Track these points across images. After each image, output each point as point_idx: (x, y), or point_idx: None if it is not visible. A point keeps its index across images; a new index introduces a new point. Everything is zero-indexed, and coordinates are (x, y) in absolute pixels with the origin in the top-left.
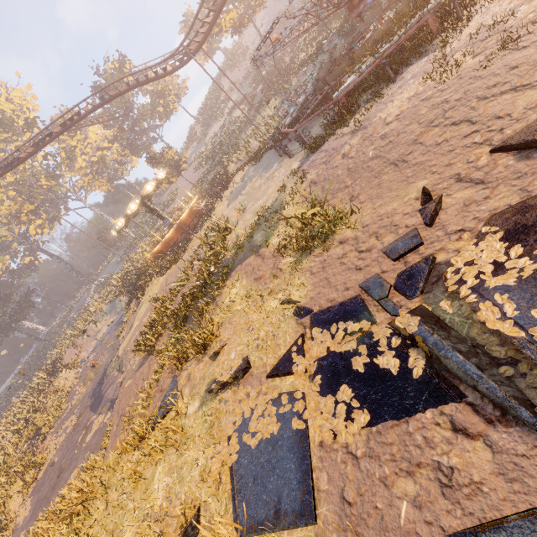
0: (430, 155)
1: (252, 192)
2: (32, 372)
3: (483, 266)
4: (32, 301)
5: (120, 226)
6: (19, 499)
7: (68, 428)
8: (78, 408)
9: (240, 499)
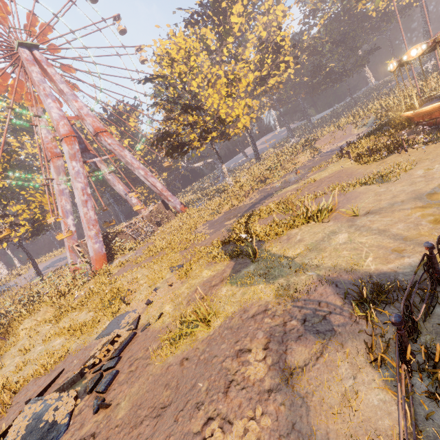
0: (131, 437)
1: (436, 192)
2: (331, 119)
3: (61, 405)
4: (368, 60)
5: (391, 68)
6: (227, 208)
7: (250, 200)
8: (262, 194)
9: (119, 316)
